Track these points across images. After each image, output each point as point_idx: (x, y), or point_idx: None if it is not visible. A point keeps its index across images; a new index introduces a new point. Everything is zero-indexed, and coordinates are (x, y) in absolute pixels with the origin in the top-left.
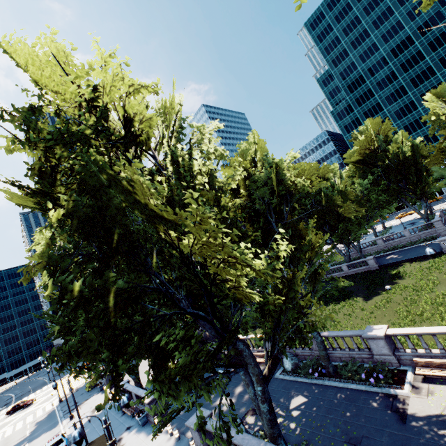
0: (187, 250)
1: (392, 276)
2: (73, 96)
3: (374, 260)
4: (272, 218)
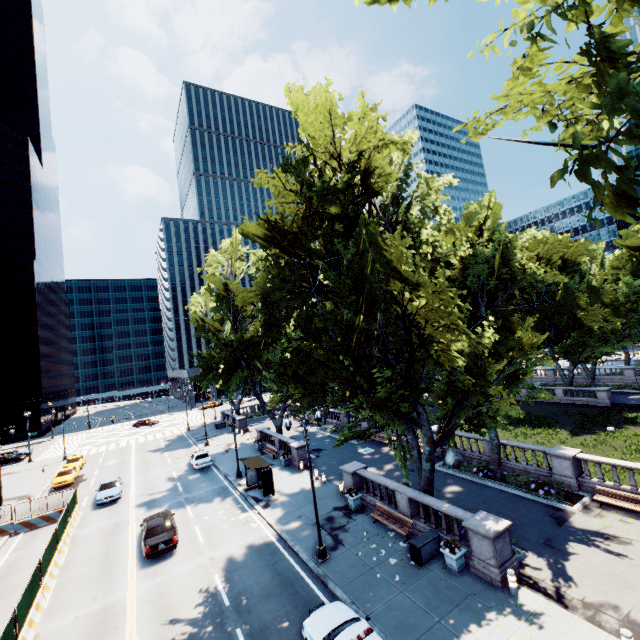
0: (412, 311)
1: (625, 419)
2: (328, 144)
3: (608, 393)
4: (483, 301)
